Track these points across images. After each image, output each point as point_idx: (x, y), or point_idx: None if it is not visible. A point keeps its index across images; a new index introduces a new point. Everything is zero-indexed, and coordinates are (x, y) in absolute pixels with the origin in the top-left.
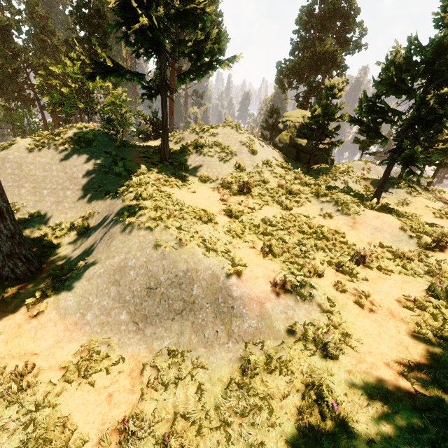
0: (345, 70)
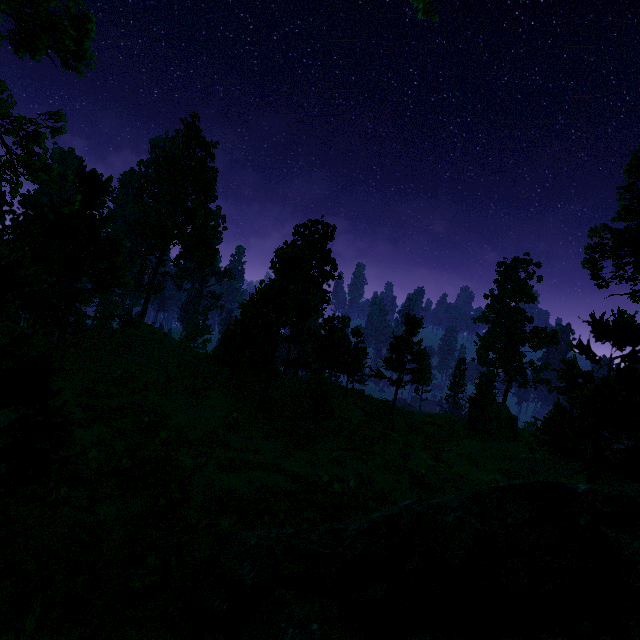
0: (326, 293)
